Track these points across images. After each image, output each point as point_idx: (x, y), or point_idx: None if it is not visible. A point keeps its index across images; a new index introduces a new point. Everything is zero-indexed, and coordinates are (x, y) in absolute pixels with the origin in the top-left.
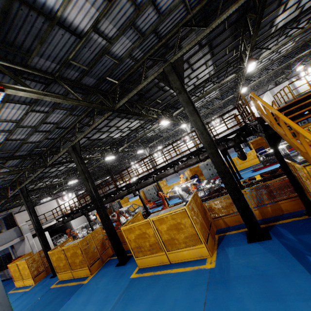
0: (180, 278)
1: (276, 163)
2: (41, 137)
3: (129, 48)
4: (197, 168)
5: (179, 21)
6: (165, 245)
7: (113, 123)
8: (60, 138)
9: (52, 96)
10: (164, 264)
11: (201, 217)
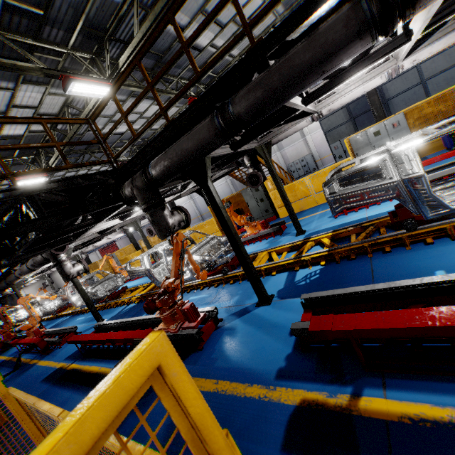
0: None
1: None
2: None
3: None
4: None
5: None
6: None
7: None
8: None
9: None
10: None
11: None
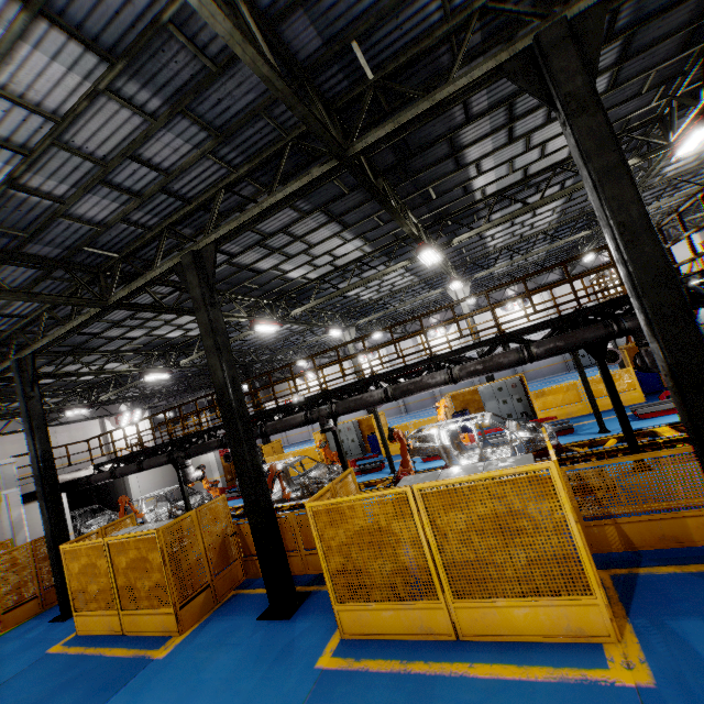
0: (518, 703)
1: None
2: (112, 211)
3: None
4: (470, 396)
5: None
6: (450, 577)
7: (305, 228)
8: (163, 230)
9: None
10: (436, 640)
11: None
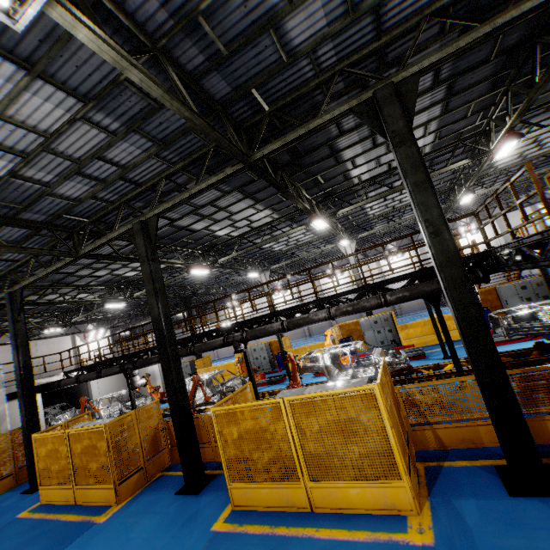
0: None
1: (518, 339)
2: (84, 191)
3: (318, 34)
4: (354, 326)
5: (426, 4)
6: (308, 465)
7: (227, 202)
8: (121, 204)
9: (145, 76)
10: (297, 511)
11: (397, 416)
